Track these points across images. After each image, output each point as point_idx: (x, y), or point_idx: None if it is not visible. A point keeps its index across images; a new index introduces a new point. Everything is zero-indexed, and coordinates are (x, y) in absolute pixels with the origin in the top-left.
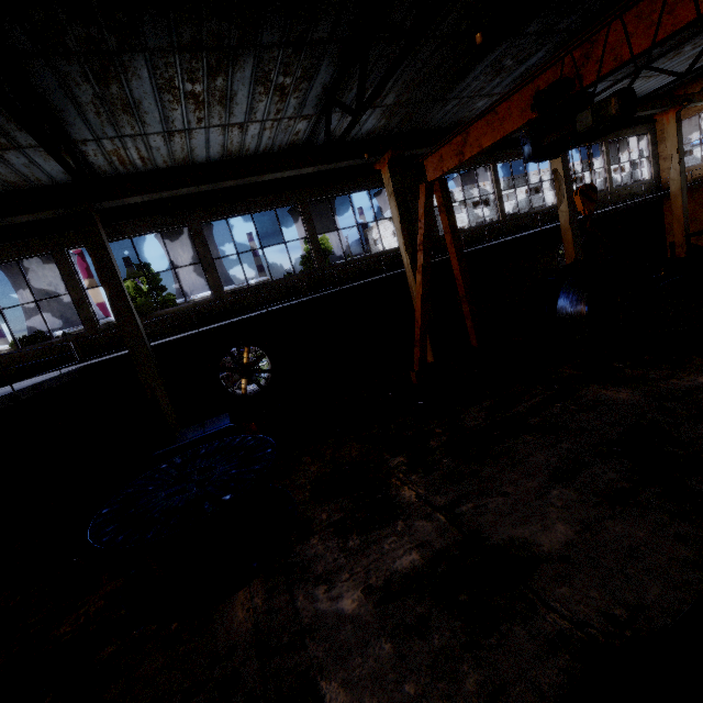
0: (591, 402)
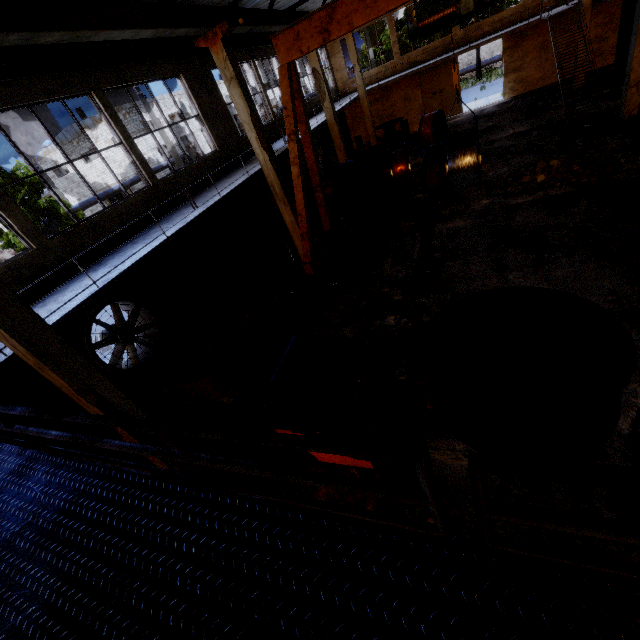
0: (451, 233)
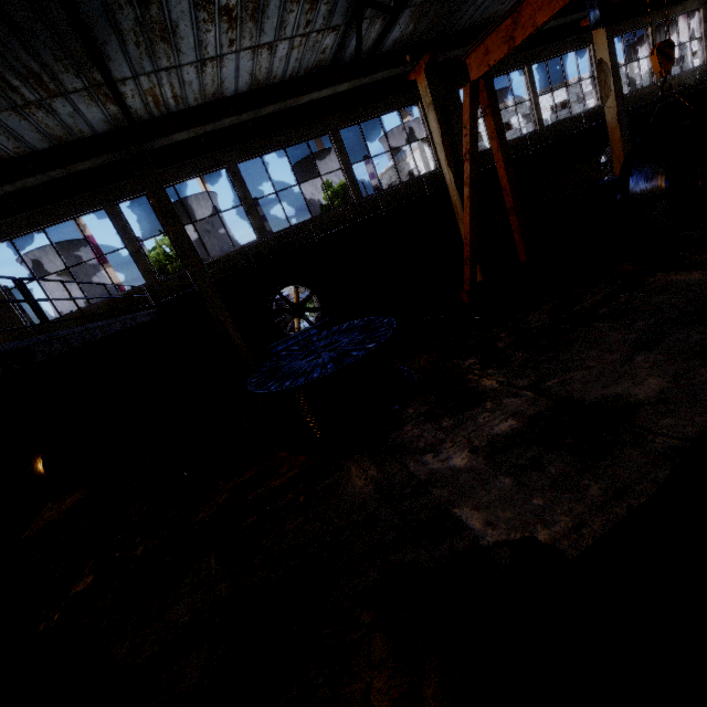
0: (660, 287)
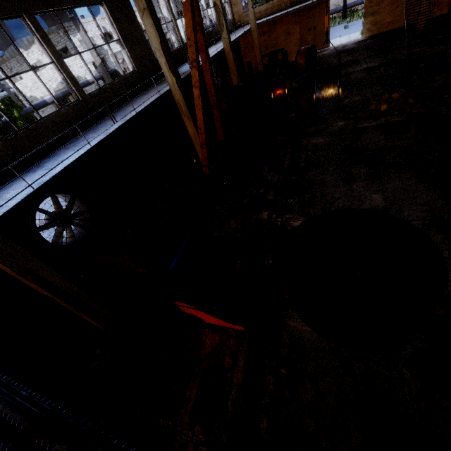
0: (314, 147)
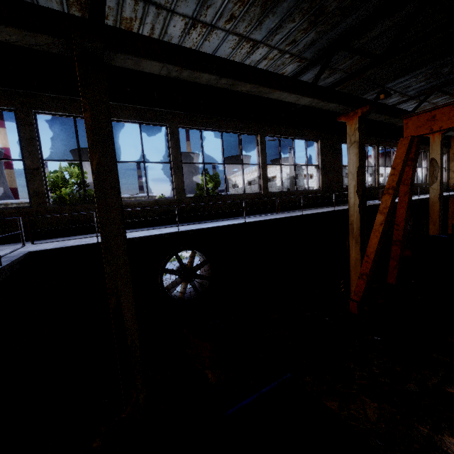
0: None
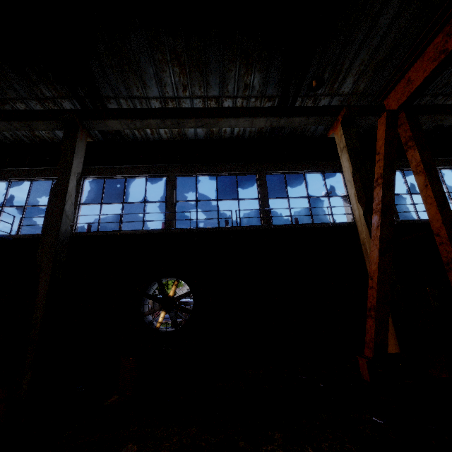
0: None
